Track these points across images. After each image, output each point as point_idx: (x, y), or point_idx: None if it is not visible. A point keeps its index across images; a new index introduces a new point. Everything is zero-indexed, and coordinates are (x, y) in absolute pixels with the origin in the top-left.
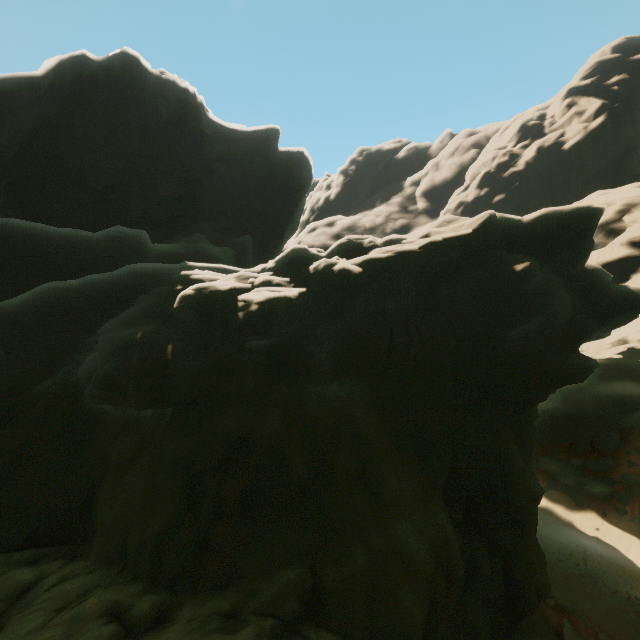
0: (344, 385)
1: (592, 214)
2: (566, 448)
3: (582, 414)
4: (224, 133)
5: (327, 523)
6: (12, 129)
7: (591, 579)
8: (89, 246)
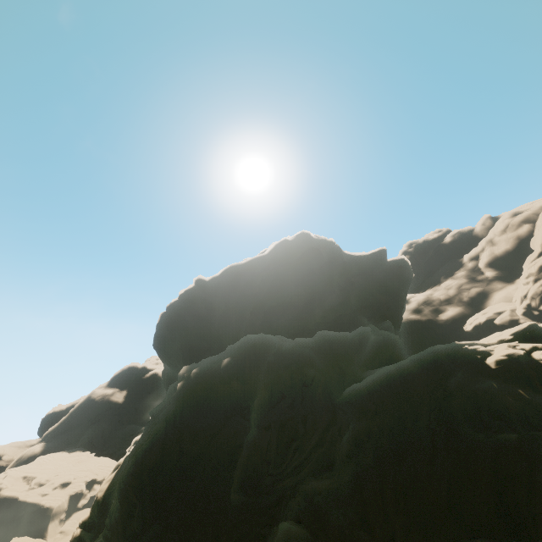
0: None
1: None
2: None
3: None
4: (354, 259)
5: None
6: (261, 283)
7: None
8: (349, 341)
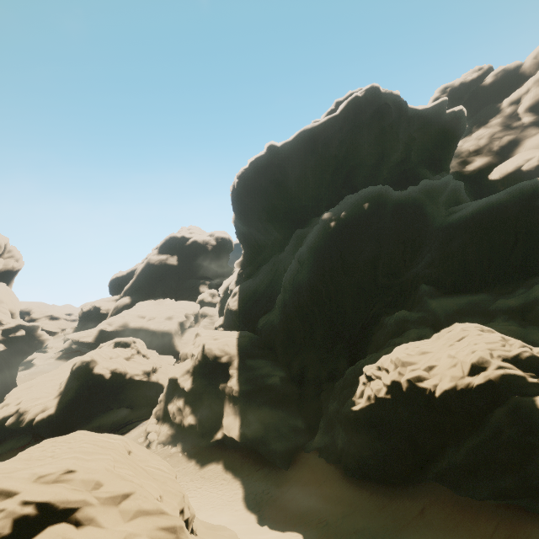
0: None
1: None
2: None
3: None
4: (417, 113)
5: None
6: (339, 145)
7: None
8: (439, 187)
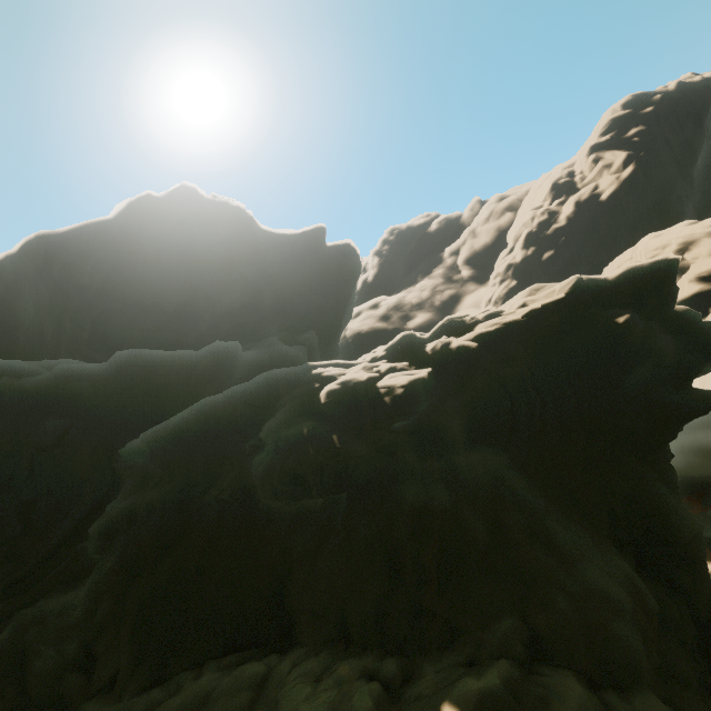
0: (483, 453)
1: (670, 265)
2: (697, 500)
3: (704, 459)
4: (276, 239)
5: (519, 576)
6: (93, 269)
7: None
8: (194, 364)
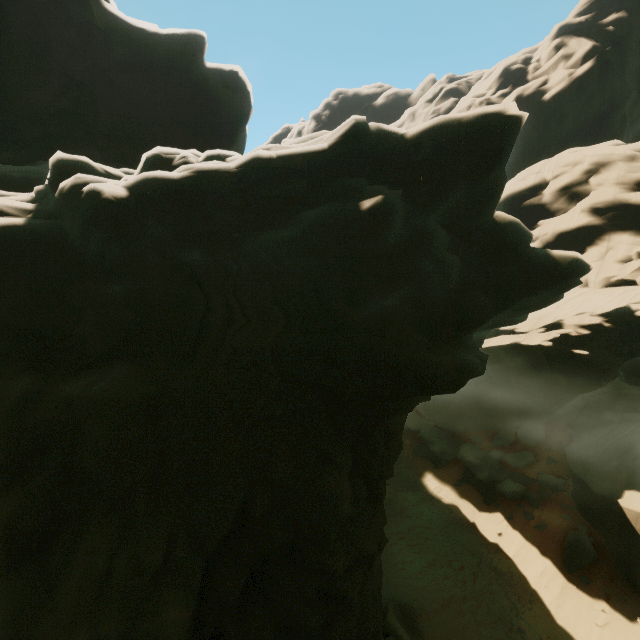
0: (102, 380)
1: (505, 126)
2: (490, 437)
3: (510, 402)
4: (126, 31)
5: None
6: None
7: (474, 603)
8: None
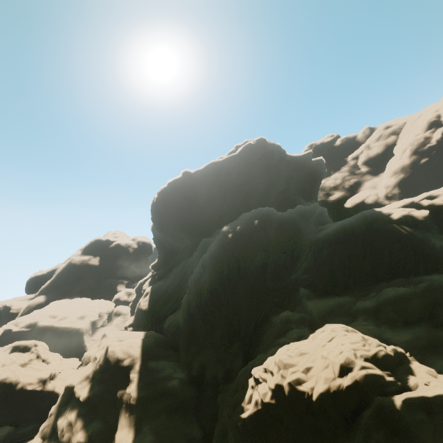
0: None
1: None
2: None
3: None
4: (293, 159)
5: None
6: (237, 175)
7: None
8: (309, 211)
